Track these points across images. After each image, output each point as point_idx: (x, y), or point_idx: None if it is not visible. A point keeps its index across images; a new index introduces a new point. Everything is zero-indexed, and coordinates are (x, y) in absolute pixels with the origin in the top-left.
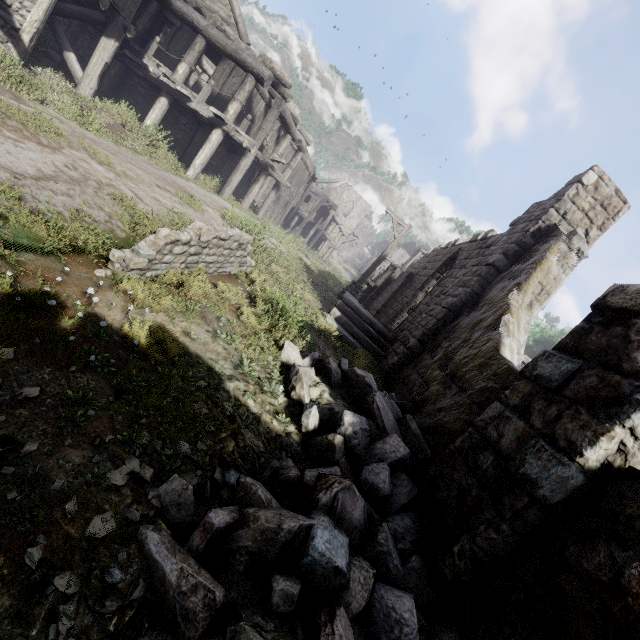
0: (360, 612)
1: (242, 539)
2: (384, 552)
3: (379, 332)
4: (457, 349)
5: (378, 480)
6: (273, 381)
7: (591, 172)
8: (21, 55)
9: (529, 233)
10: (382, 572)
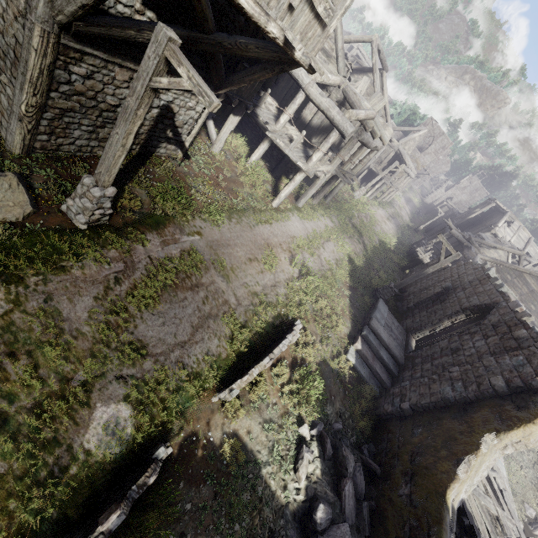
0: None
1: None
2: None
3: (393, 356)
4: (427, 450)
5: None
6: (288, 460)
7: None
8: (184, 153)
9: None
10: None
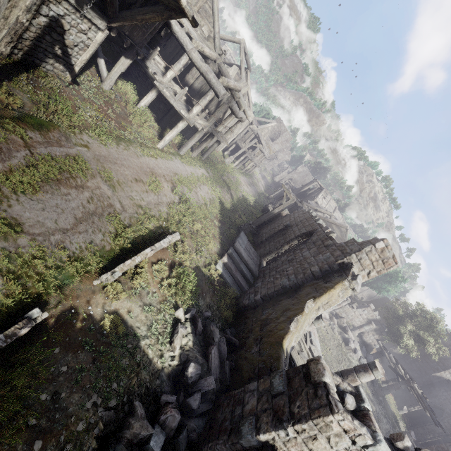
0: None
1: (126, 434)
2: (179, 442)
3: (250, 270)
4: (271, 321)
5: (193, 403)
6: (165, 335)
7: (382, 242)
8: (72, 77)
9: (337, 263)
10: (177, 448)
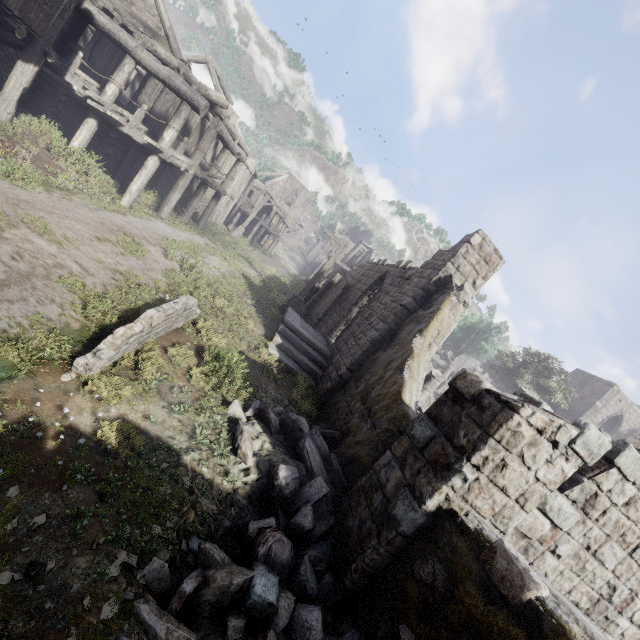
0: (285, 627)
1: (206, 595)
2: (304, 580)
3: (318, 350)
4: (374, 385)
5: (304, 520)
6: (222, 442)
7: (477, 235)
8: None
9: (432, 282)
10: (303, 593)
